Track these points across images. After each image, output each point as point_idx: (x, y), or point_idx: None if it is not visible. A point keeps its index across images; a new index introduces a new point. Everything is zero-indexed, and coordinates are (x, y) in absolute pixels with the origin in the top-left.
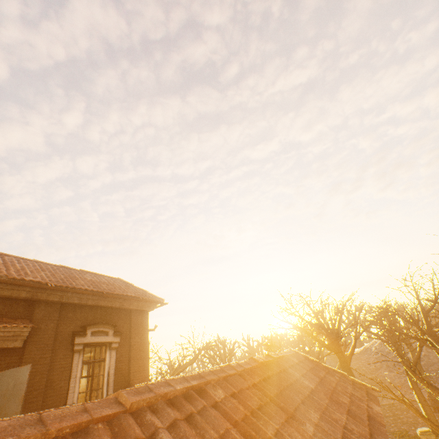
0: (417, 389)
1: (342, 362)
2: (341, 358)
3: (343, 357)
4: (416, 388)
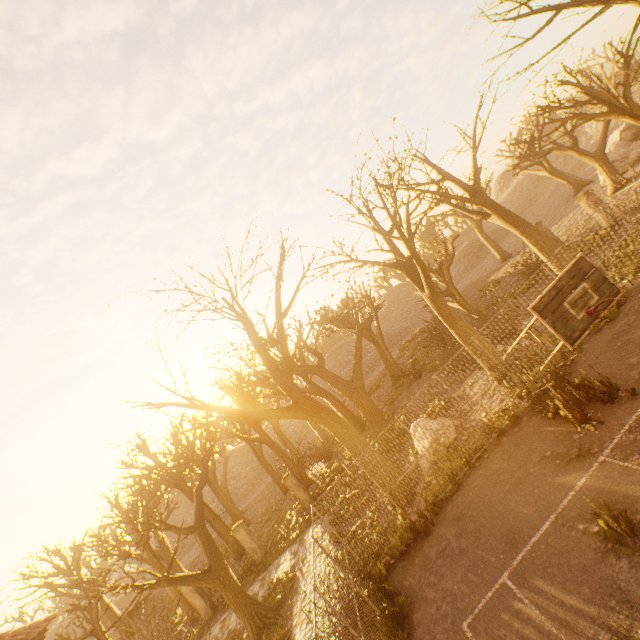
0: (268, 465)
1: (189, 493)
2: (187, 489)
3: (189, 486)
4: (267, 464)
